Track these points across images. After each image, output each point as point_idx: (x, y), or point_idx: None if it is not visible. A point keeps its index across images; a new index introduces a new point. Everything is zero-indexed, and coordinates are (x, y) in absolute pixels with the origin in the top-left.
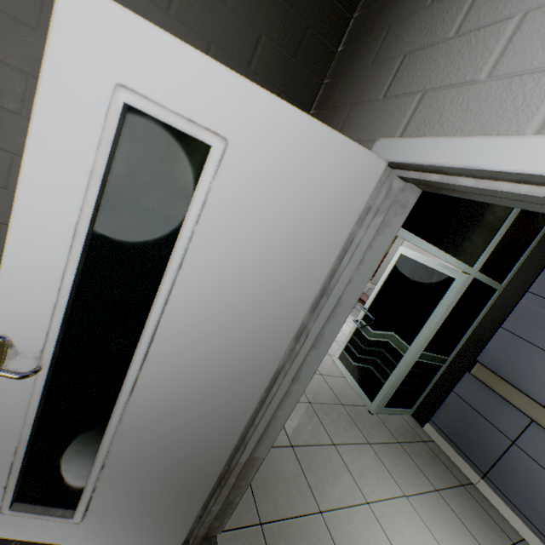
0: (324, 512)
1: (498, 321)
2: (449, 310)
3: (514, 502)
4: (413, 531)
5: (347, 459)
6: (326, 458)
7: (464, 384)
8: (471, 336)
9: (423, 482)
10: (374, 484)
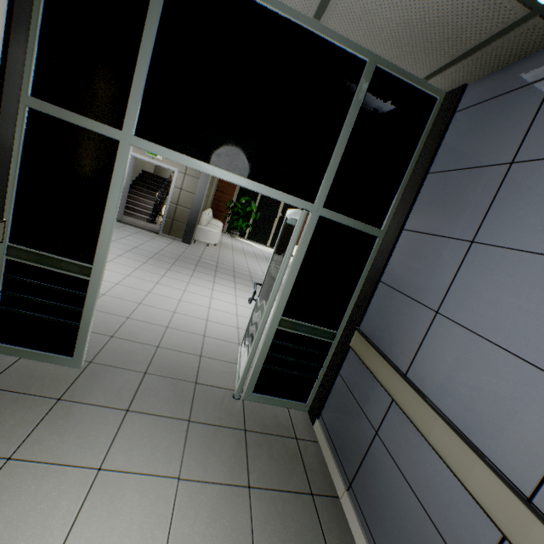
0: (15, 460)
1: (377, 274)
2: (299, 260)
3: (370, 525)
4: (138, 514)
5: (128, 426)
6: (96, 418)
7: (348, 362)
8: (357, 301)
9: (235, 474)
10: (138, 456)
